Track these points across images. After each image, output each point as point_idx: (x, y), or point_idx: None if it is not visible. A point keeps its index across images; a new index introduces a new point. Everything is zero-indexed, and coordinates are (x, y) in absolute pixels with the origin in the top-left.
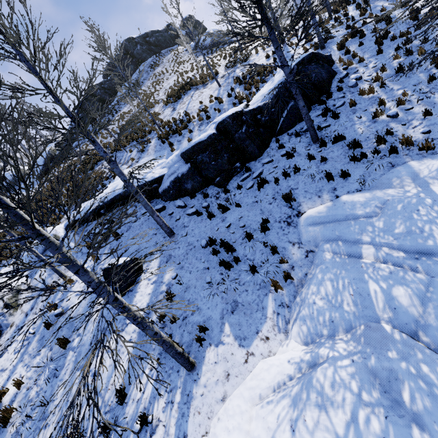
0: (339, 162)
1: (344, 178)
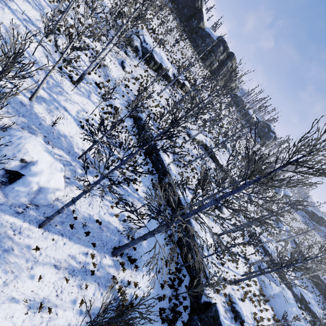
0: (320, 305)
1: (317, 304)
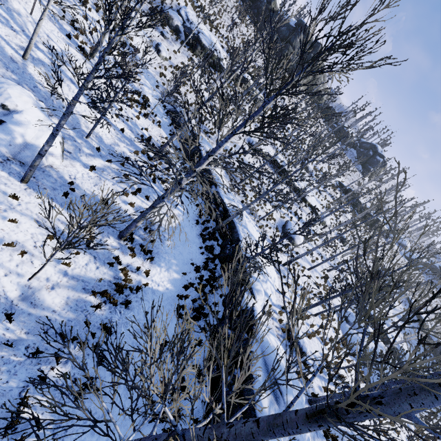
0: None
1: None
